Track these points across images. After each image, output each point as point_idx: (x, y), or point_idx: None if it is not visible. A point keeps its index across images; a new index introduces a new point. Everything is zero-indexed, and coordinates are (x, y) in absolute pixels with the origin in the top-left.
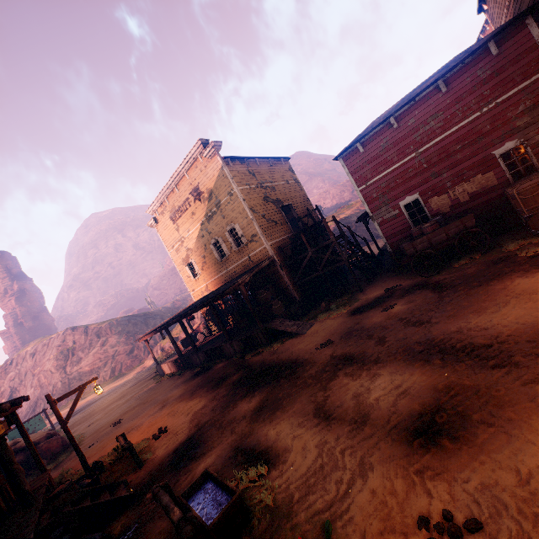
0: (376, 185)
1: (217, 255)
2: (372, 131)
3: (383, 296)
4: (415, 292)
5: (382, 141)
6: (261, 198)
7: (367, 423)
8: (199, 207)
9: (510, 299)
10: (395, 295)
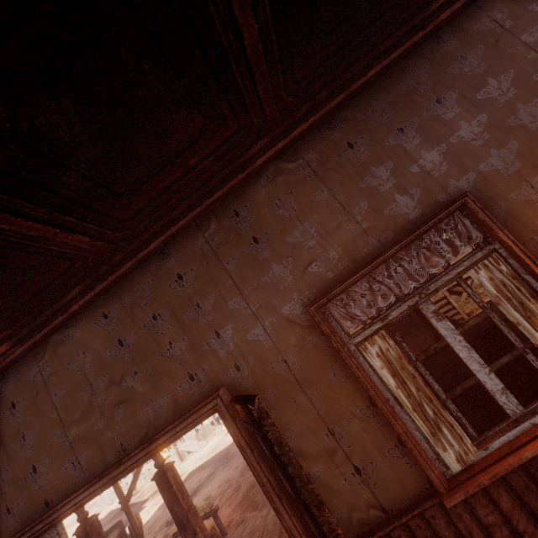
0: None
1: None
2: None
3: None
4: None
5: None
6: None
7: None
8: None
9: None
10: None
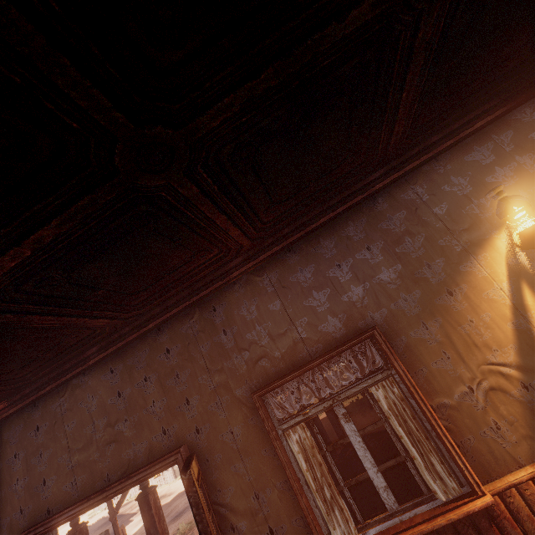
0: None
1: None
2: None
3: None
4: None
5: None
6: None
7: (167, 516)
8: None
9: None
10: None
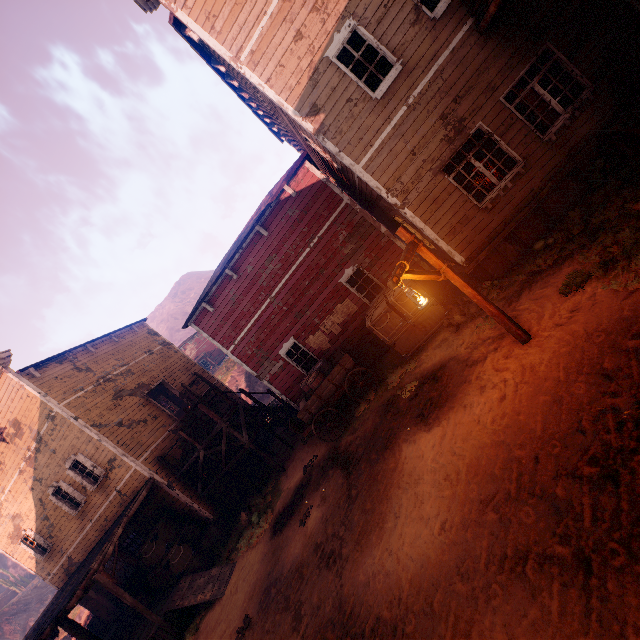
0: (245, 341)
1: (67, 507)
2: (214, 287)
3: (302, 484)
4: (328, 475)
5: (229, 294)
6: (110, 398)
7: None
8: (6, 450)
9: (402, 495)
10: (312, 481)
